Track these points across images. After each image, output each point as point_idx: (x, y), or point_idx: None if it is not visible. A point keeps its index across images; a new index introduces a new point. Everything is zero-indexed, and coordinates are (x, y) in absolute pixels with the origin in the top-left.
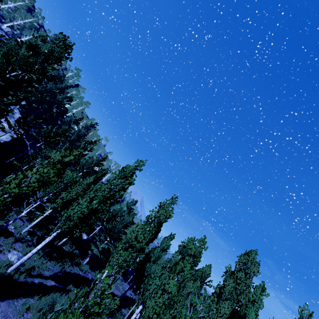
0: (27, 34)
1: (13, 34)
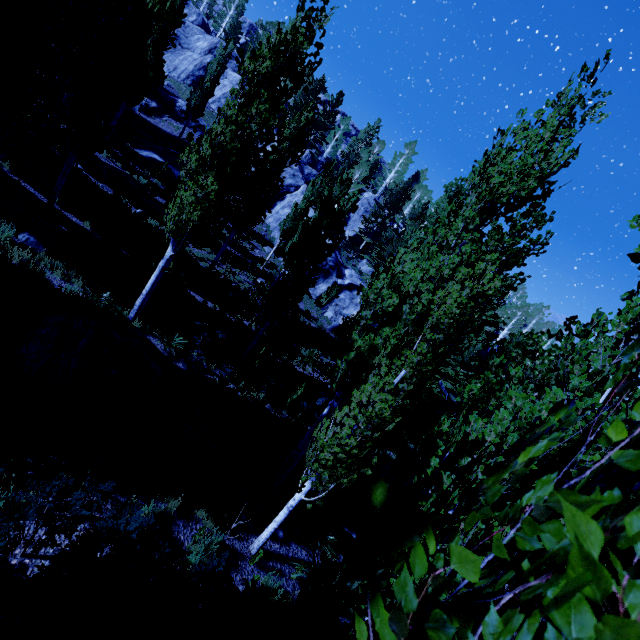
0: (327, 141)
1: (313, 156)
